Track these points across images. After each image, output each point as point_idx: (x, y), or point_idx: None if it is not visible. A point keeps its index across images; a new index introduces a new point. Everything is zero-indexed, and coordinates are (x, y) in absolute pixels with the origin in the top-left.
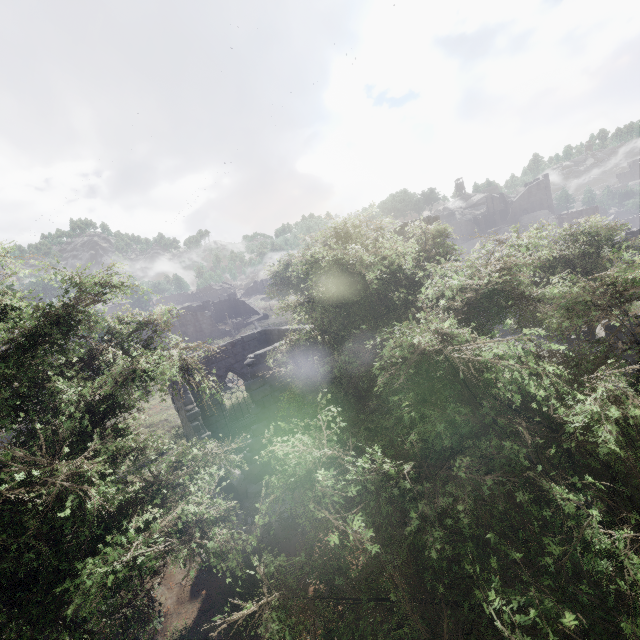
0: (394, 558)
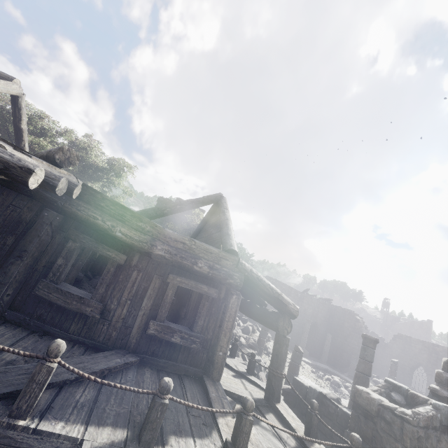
0: None
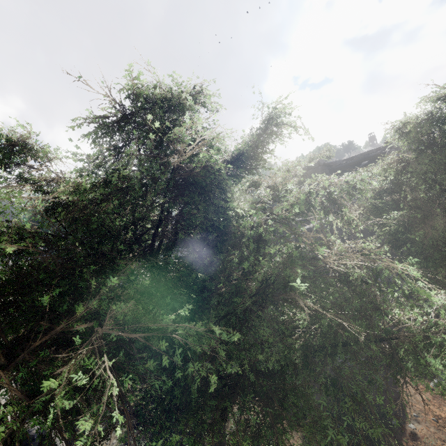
0: None
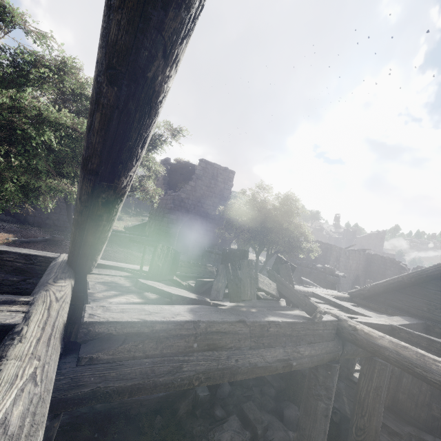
0: None
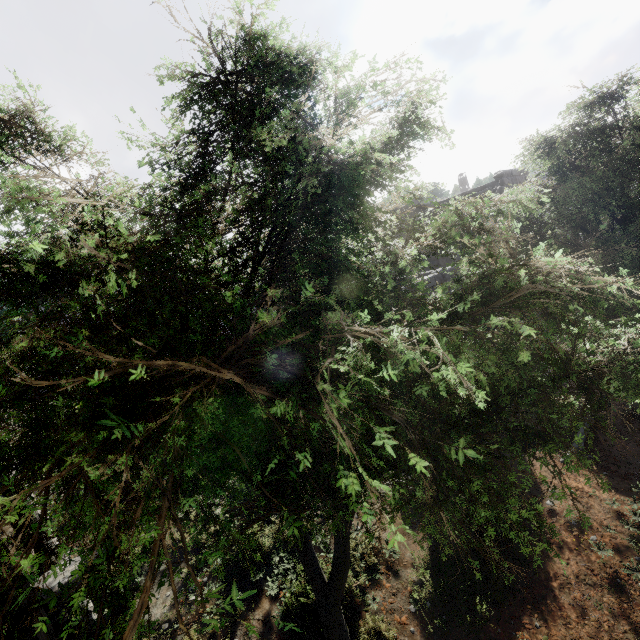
0: (638, 477)
